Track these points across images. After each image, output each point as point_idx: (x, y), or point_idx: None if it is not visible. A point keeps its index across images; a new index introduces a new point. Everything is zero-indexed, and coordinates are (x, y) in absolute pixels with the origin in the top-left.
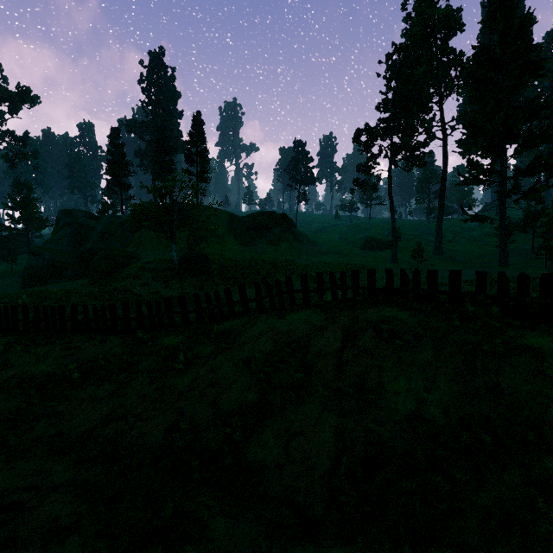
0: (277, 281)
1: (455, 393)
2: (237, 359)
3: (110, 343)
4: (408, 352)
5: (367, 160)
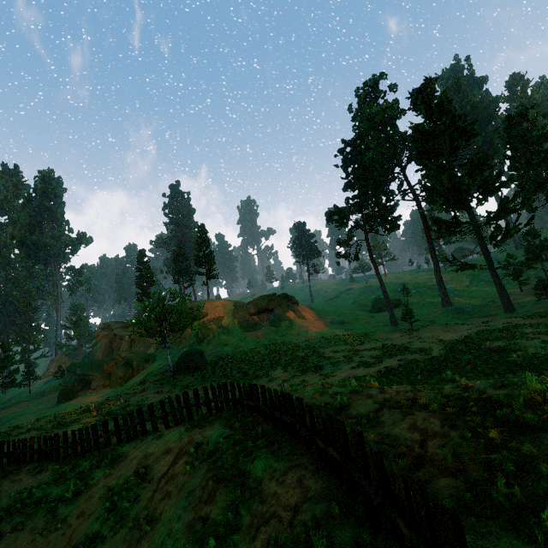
0: (177, 397)
1: (188, 523)
2: (106, 487)
3: (45, 472)
4: (191, 477)
5: (348, 232)
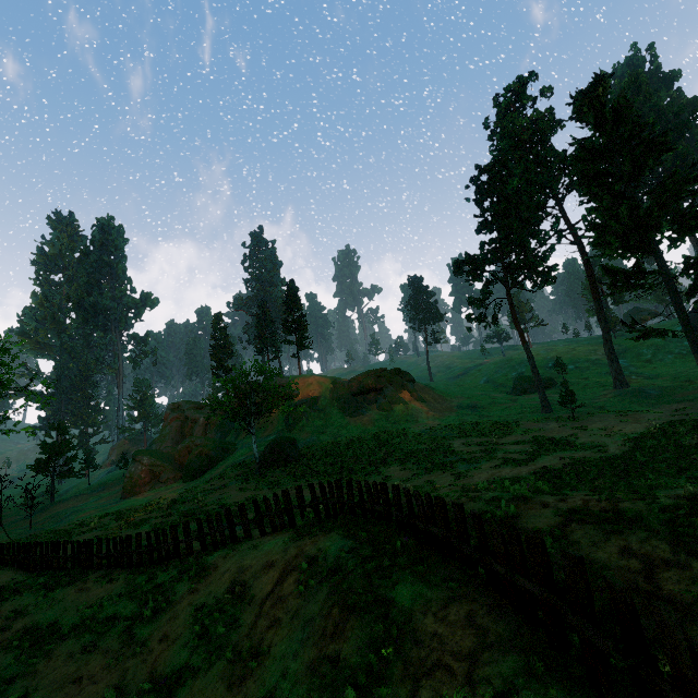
0: (275, 496)
1: (309, 663)
2: (194, 605)
3: (116, 582)
4: (307, 601)
5: (483, 288)
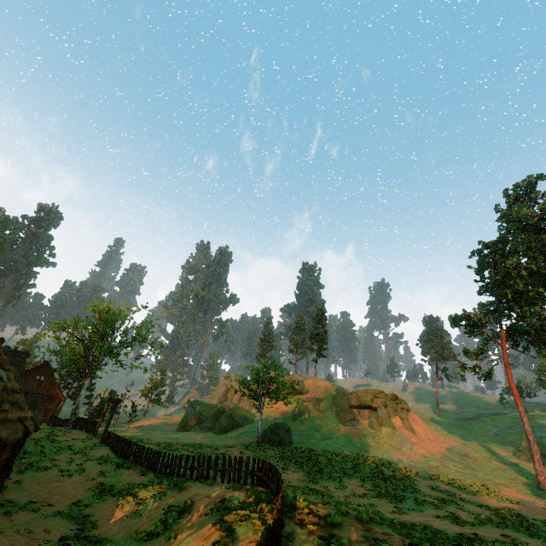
0: (235, 458)
1: None
2: (168, 504)
3: (145, 477)
4: (208, 520)
5: (483, 342)
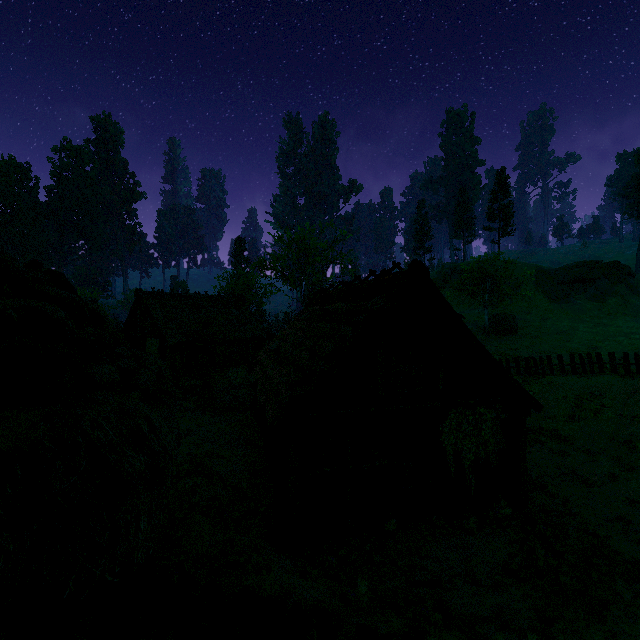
0: (588, 354)
1: None
2: (557, 396)
3: None
4: None
5: None
